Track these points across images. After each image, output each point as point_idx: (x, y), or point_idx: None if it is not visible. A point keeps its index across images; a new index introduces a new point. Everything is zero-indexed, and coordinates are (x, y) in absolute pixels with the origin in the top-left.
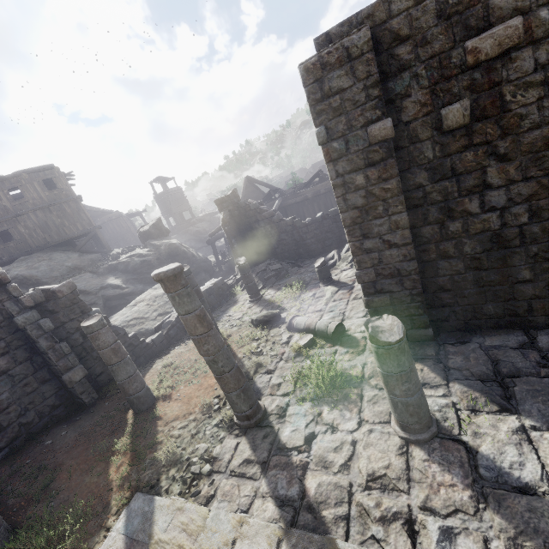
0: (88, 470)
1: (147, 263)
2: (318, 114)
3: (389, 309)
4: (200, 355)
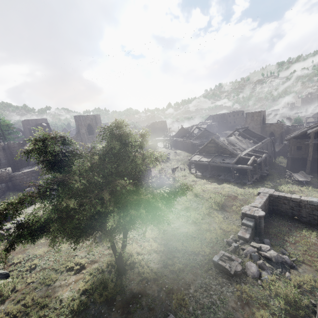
0: None
1: None
2: None
3: None
4: None
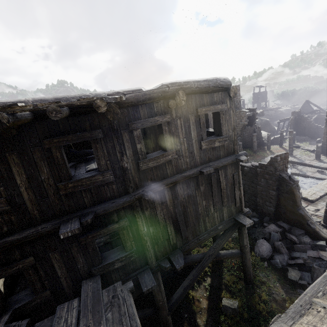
0: (263, 152)
1: (257, 124)
2: (326, 116)
3: (325, 148)
4: (277, 147)
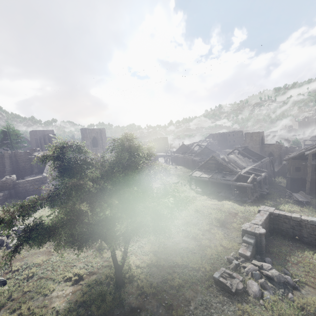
0: None
1: None
2: None
3: None
4: None
